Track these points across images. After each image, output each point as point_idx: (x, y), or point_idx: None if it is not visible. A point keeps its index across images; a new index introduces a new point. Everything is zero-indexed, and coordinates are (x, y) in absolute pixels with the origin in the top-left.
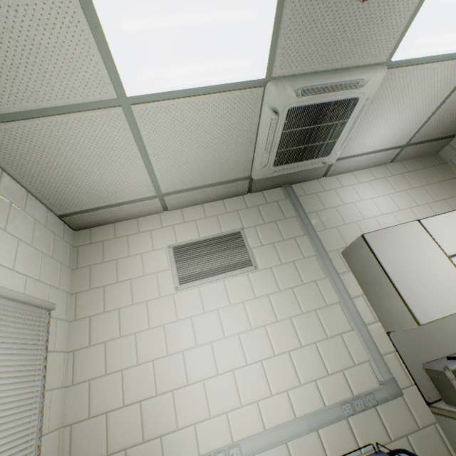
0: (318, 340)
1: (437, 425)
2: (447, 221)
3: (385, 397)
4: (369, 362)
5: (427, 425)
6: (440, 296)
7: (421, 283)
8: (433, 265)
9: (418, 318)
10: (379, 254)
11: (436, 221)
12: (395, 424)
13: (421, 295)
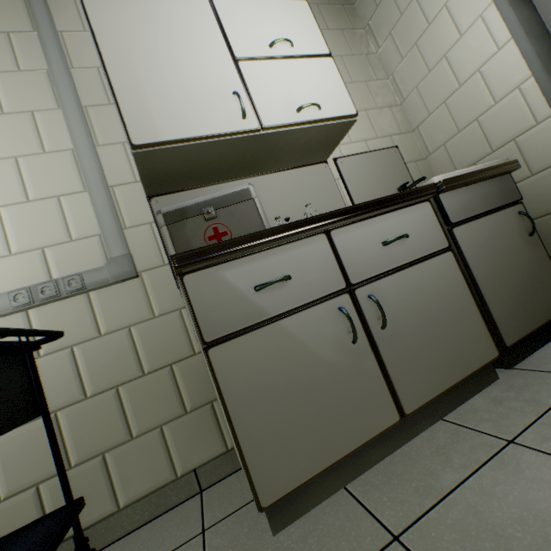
0: (5, 205)
1: (184, 311)
2: (262, 10)
3: (103, 279)
4: (101, 237)
5: (169, 312)
6: (193, 110)
7: (165, 89)
8: (203, 66)
9: (133, 136)
10: (100, 31)
11: (241, 7)
12: (117, 314)
13: (156, 105)
